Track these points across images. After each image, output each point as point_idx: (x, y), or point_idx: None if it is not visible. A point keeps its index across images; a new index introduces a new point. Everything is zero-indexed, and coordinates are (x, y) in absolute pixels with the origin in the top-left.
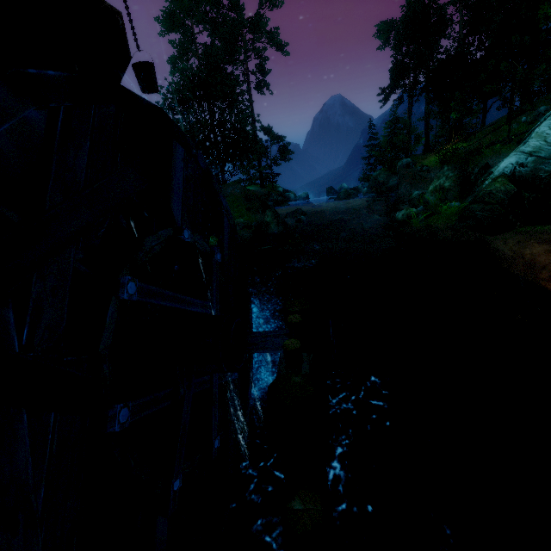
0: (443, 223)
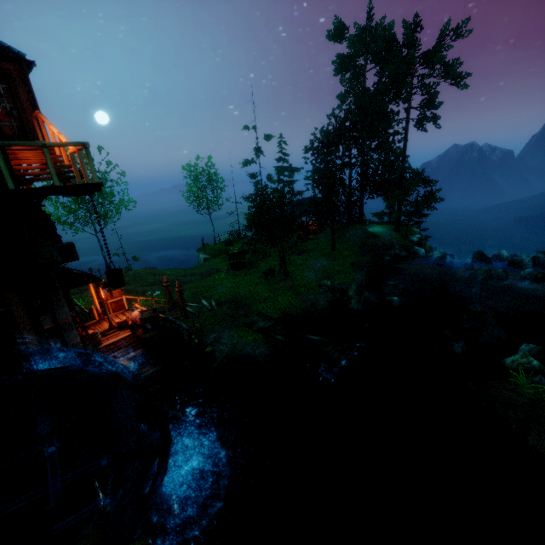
0: None
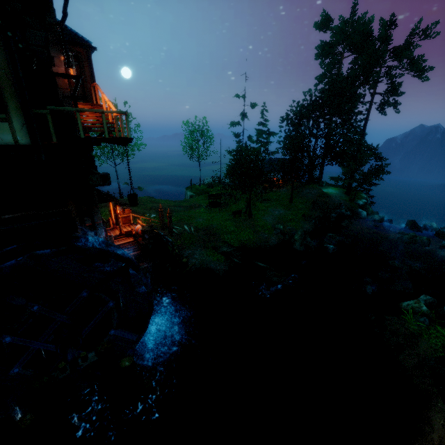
0: (431, 345)
